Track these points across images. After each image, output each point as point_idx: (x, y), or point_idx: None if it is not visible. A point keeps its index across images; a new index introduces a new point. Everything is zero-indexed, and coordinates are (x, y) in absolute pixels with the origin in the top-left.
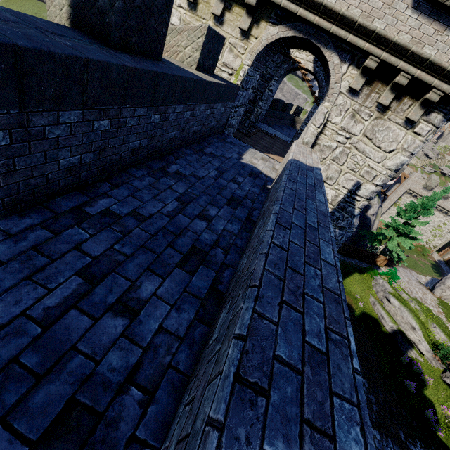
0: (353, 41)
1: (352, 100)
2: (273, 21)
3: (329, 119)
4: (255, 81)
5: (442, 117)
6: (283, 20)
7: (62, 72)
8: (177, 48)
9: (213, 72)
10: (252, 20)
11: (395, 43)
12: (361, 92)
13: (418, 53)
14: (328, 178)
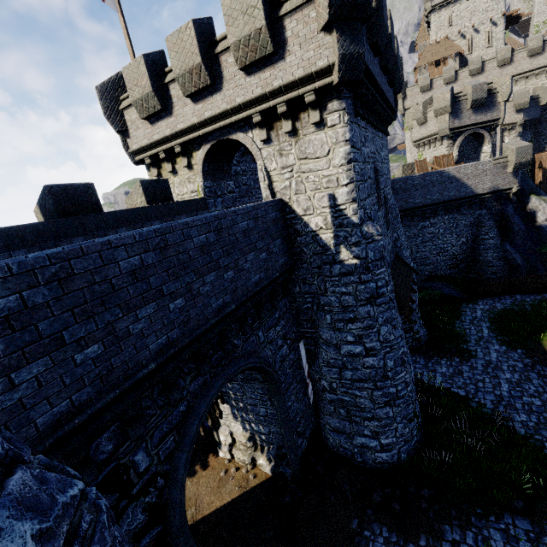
0: (236, 119)
1: (271, 147)
2: (198, 148)
3: (269, 170)
4: (229, 187)
5: (338, 101)
6: (202, 143)
7: (5, 235)
8: (135, 203)
9: (172, 201)
10: (189, 158)
11: (256, 98)
12: (272, 137)
13: (272, 90)
14: (306, 211)
